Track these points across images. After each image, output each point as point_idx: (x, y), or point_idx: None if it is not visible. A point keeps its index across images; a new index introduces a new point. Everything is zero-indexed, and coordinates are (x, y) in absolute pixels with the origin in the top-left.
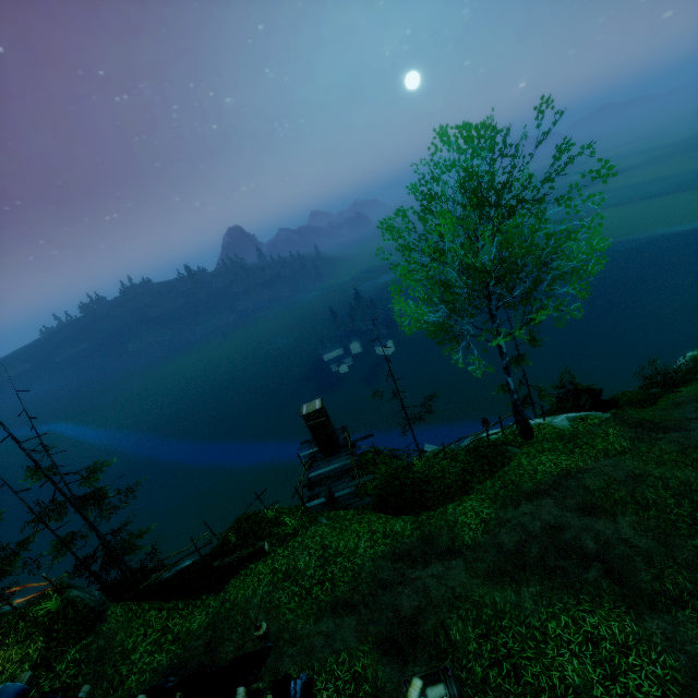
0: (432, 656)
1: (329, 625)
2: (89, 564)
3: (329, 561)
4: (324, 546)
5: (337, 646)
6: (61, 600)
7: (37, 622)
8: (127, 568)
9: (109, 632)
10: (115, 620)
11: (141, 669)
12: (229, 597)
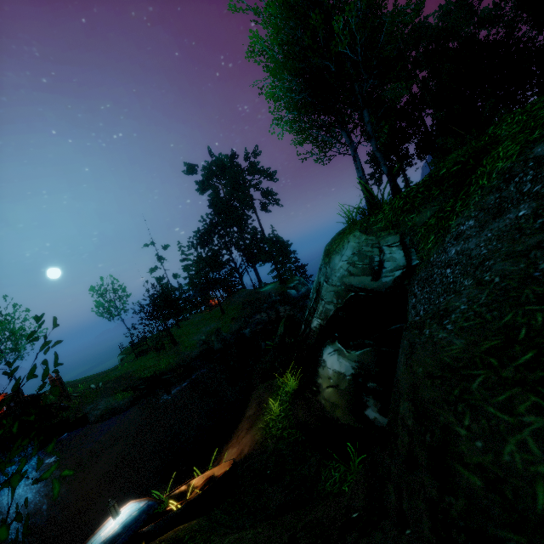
0: None
1: None
2: None
3: None
4: None
5: None
6: None
7: None
8: None
9: None
10: None
11: None
12: None
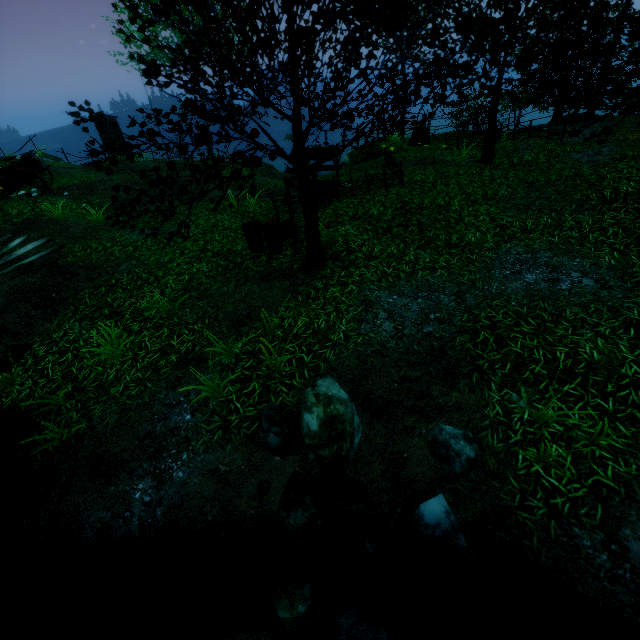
0: None
1: None
2: None
3: None
4: None
5: None
6: None
7: None
8: None
9: None
10: None
11: None
12: None
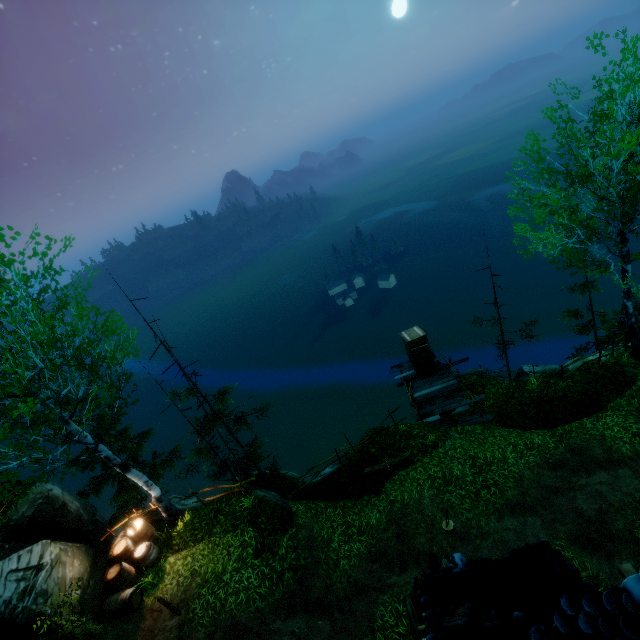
0: (635, 551)
1: (514, 523)
2: (223, 470)
3: (484, 469)
4: (471, 457)
5: (531, 540)
6: (252, 499)
7: (237, 516)
8: (260, 474)
9: (306, 525)
10: (303, 515)
11: (345, 555)
12: (395, 498)
